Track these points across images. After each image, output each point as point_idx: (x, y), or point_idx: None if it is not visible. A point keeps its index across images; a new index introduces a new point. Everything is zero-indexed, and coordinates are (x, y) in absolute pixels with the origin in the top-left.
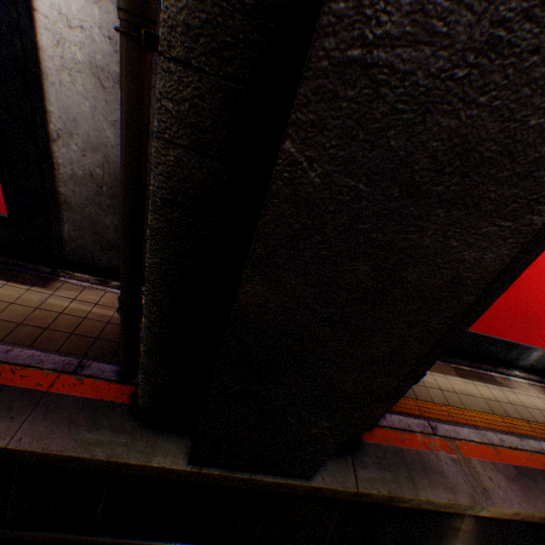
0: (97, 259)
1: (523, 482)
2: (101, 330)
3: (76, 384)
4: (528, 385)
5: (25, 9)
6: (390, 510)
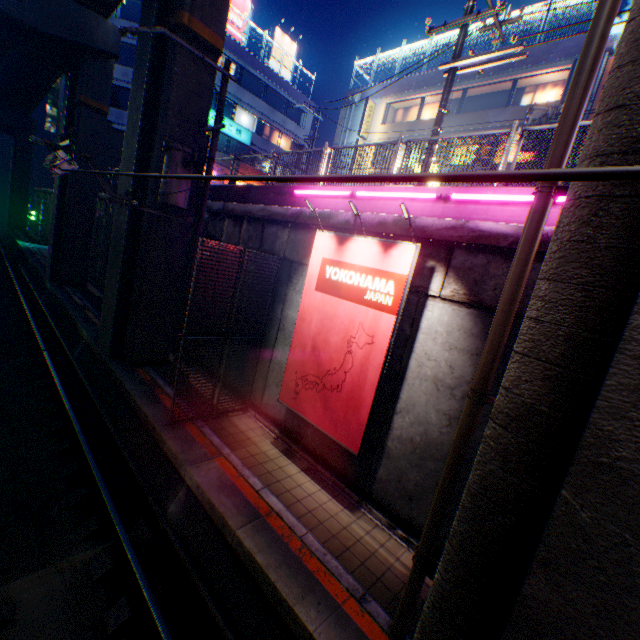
0: (392, 502)
1: None
2: (382, 572)
3: (357, 611)
4: None
5: (407, 350)
6: None
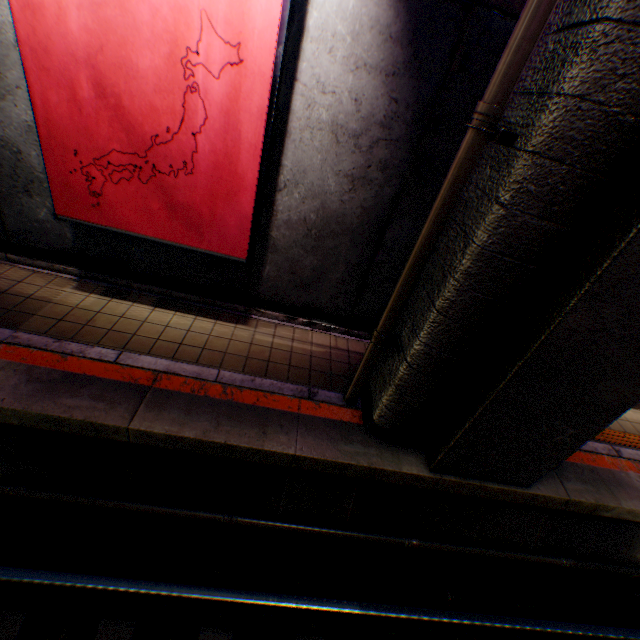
0: (286, 297)
1: None
2: (309, 363)
3: (315, 408)
4: None
5: (287, 80)
6: (588, 520)
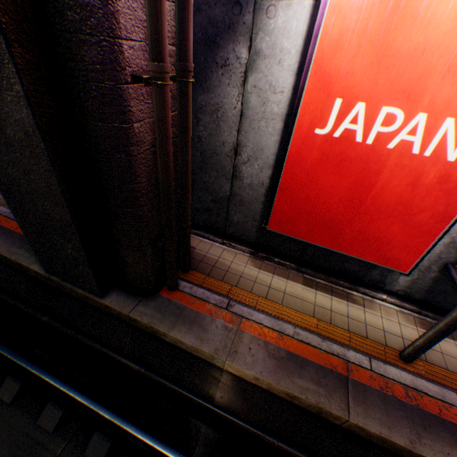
0: None
1: (285, 363)
2: None
3: None
4: (397, 312)
5: None
6: (165, 344)
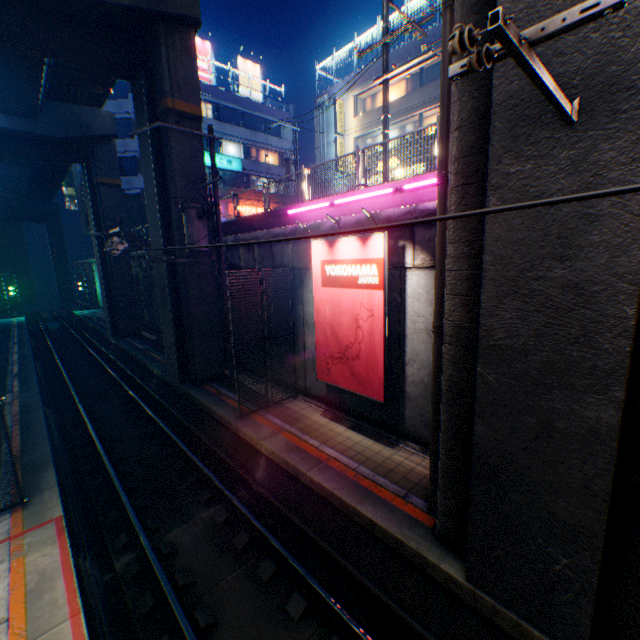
0: (421, 433)
1: None
2: (419, 479)
3: (402, 503)
4: None
5: (402, 314)
6: None
